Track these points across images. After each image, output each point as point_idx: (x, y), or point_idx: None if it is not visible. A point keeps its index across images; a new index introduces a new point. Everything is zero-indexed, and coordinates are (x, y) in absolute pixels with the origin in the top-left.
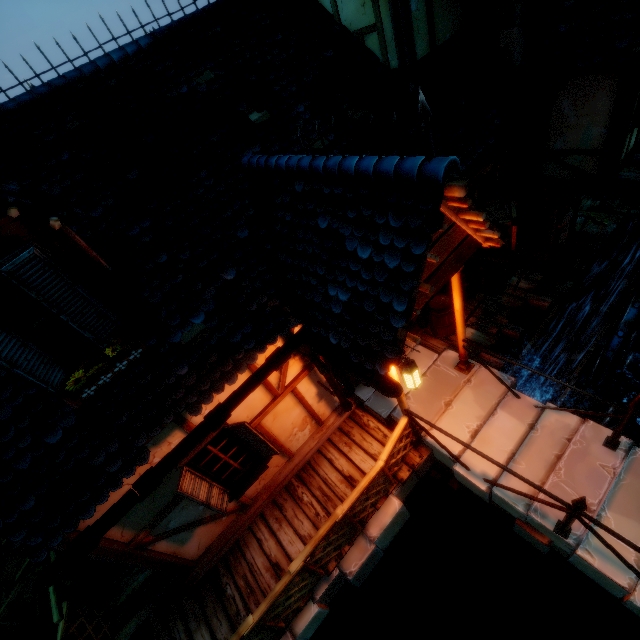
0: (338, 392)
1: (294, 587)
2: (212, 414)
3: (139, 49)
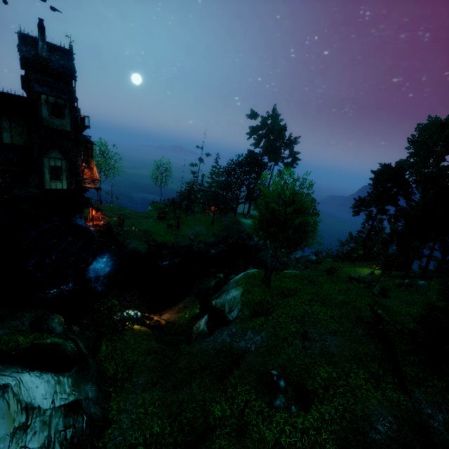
0: None
1: None
2: None
3: None
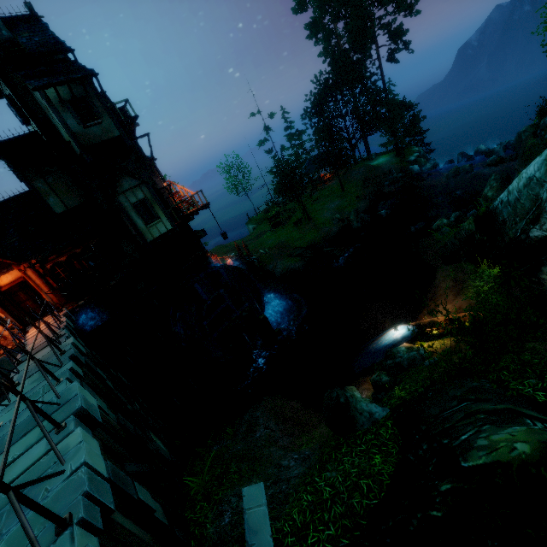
0: (2, 320)
1: None
2: None
3: None
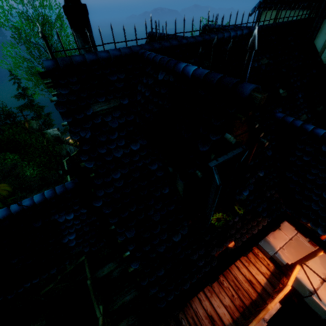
0: None
1: None
2: (240, 245)
3: (241, 34)
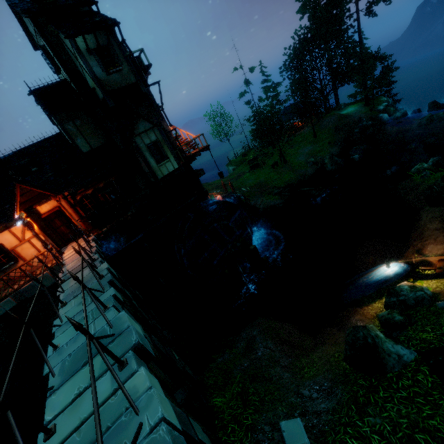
0: (43, 242)
1: (1, 288)
2: None
3: (9, 155)
